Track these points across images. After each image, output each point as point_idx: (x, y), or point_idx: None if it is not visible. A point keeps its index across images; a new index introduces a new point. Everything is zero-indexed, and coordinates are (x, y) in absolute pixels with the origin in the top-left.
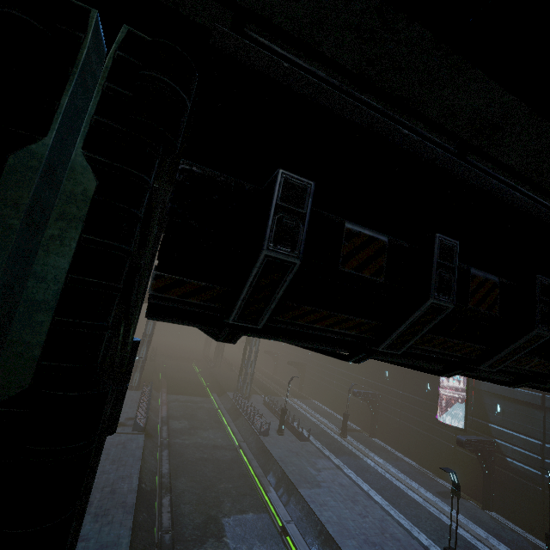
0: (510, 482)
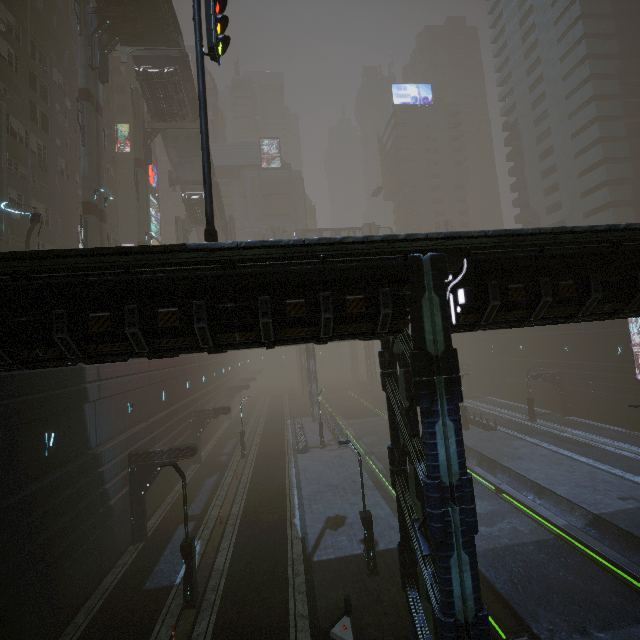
0: None
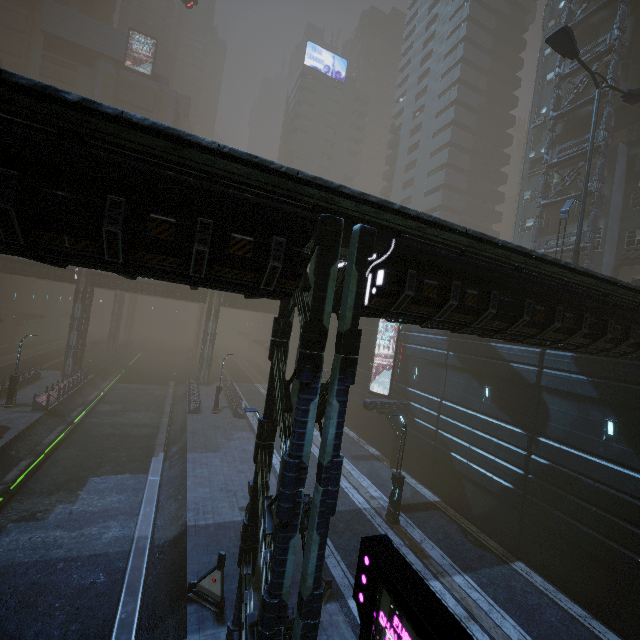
0: (414, 441)
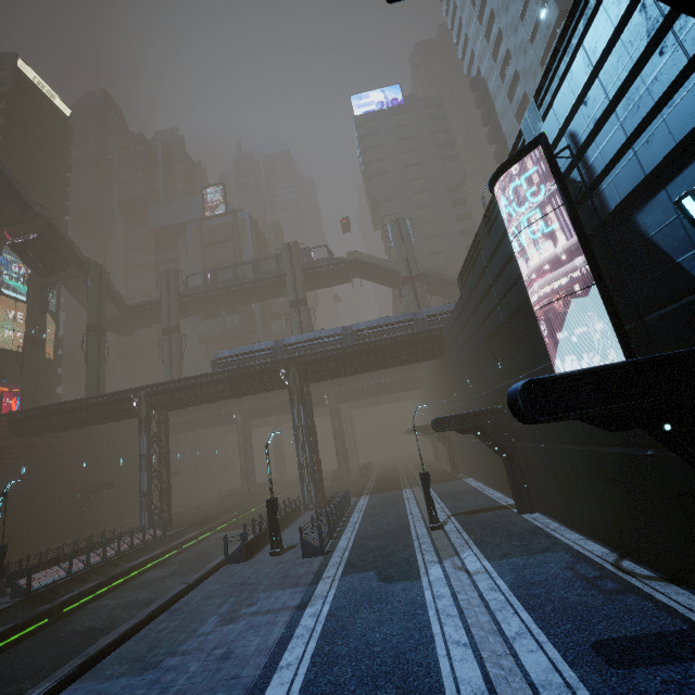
0: None
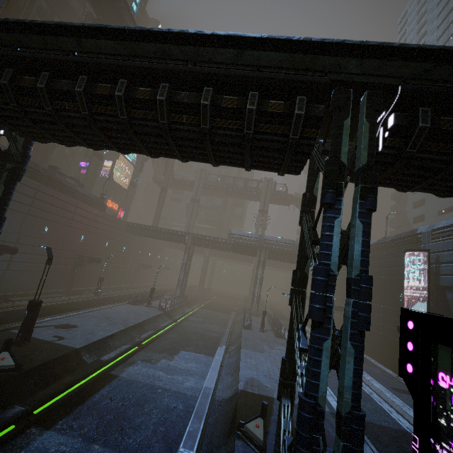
0: None
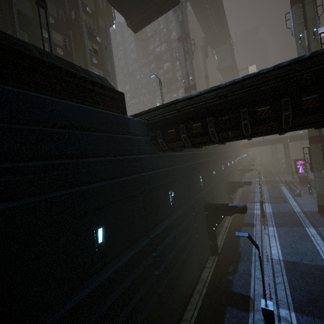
0: None
